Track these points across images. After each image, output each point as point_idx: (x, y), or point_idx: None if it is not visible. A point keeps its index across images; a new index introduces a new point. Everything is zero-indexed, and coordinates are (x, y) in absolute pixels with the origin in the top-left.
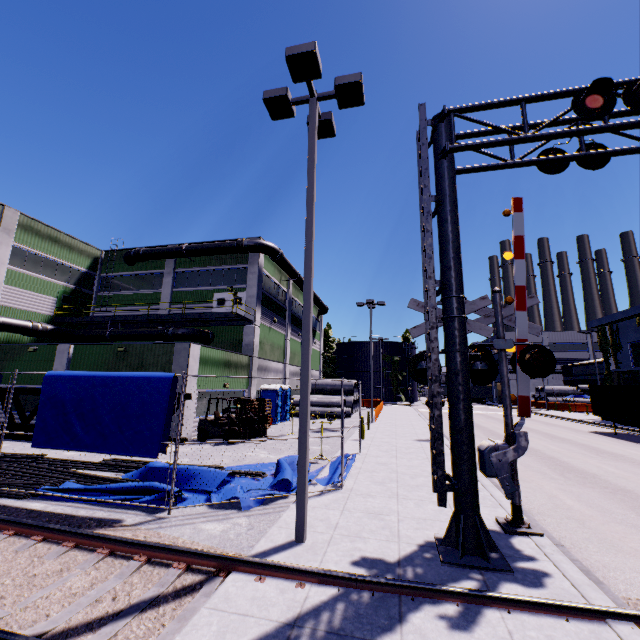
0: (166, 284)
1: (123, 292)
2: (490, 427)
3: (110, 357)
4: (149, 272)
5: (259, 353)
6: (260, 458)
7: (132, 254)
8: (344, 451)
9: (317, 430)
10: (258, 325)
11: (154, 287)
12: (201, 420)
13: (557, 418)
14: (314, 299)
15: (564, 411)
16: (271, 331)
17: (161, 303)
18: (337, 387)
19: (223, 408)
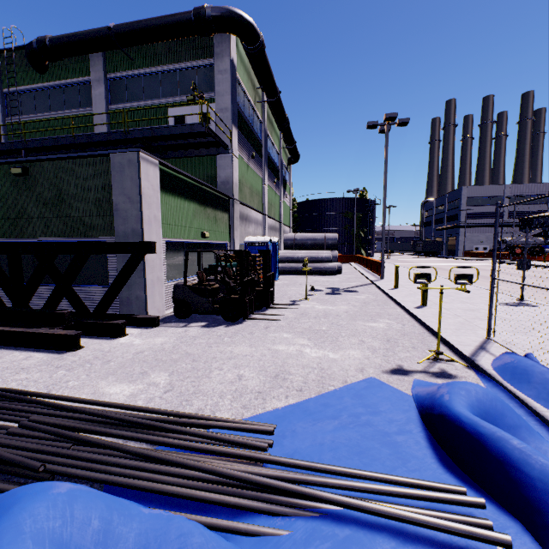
0: (97, 98)
1: (40, 115)
2: (513, 280)
3: (4, 188)
4: (69, 82)
5: (238, 196)
6: (315, 363)
7: (34, 46)
8: (454, 336)
9: (329, 291)
10: (236, 155)
11: (81, 105)
12: (177, 286)
13: (547, 268)
14: (289, 139)
15: (534, 261)
16: (249, 170)
17: (95, 128)
18: (319, 242)
19: (203, 267)
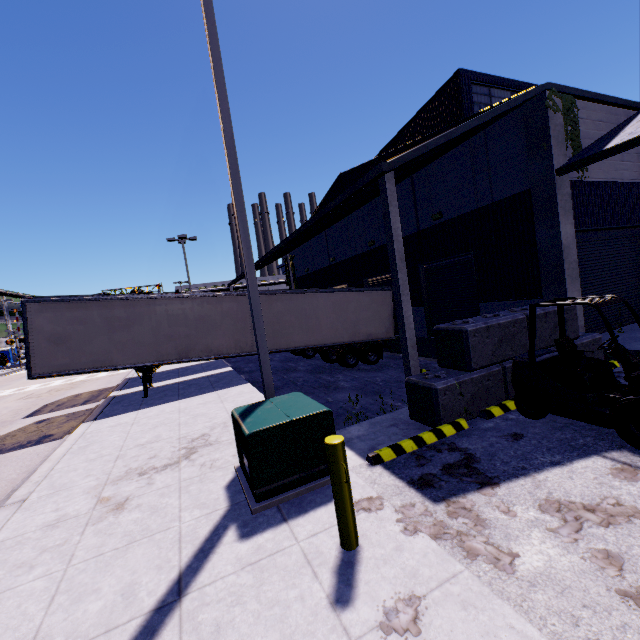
0: None
1: None
2: None
3: None
4: None
5: None
6: None
7: None
8: None
9: None
10: None
11: None
12: None
13: None
14: None
15: None
16: None
17: None
18: None
19: None
